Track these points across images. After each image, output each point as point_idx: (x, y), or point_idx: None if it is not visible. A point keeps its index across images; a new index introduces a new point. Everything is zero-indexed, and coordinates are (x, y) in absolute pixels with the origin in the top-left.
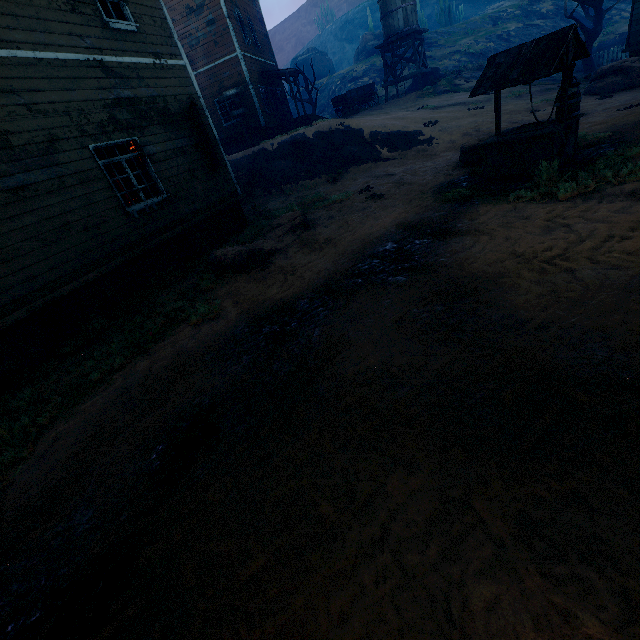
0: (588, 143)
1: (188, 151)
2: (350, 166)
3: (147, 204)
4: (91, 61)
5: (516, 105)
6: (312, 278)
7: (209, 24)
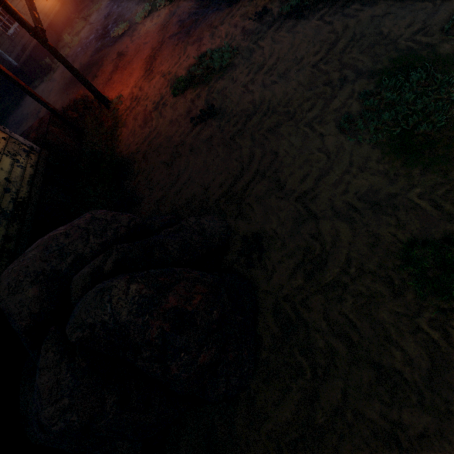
0: None
1: None
2: None
3: None
4: None
5: None
6: None
7: None
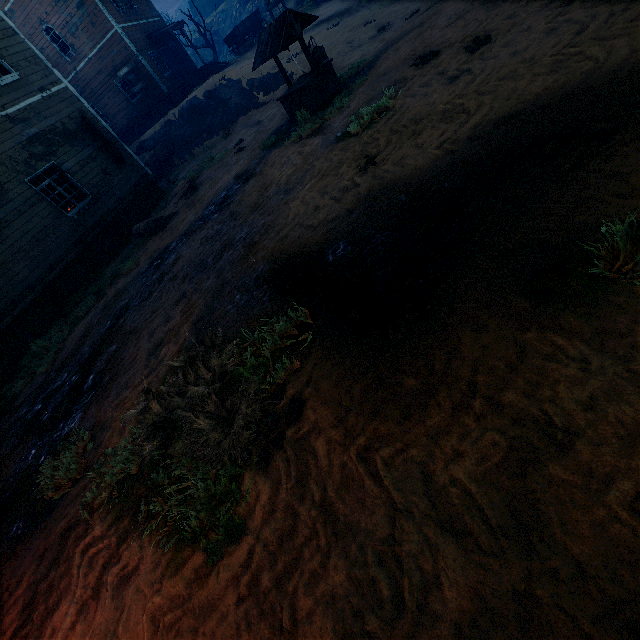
0: (358, 71)
1: (96, 156)
2: (238, 118)
3: (80, 207)
4: (0, 118)
5: (361, 16)
6: (182, 228)
7: (79, 7)
